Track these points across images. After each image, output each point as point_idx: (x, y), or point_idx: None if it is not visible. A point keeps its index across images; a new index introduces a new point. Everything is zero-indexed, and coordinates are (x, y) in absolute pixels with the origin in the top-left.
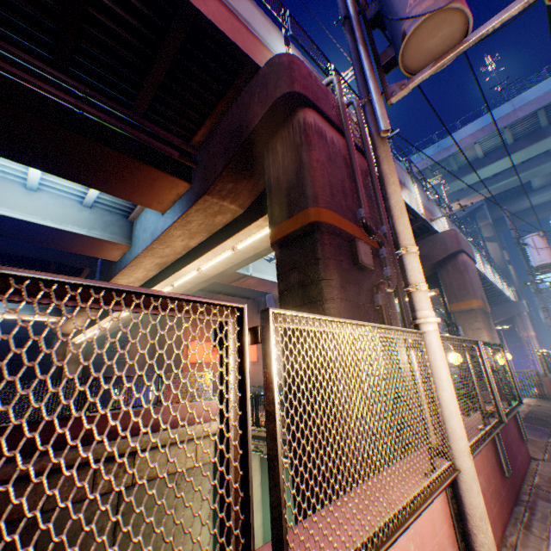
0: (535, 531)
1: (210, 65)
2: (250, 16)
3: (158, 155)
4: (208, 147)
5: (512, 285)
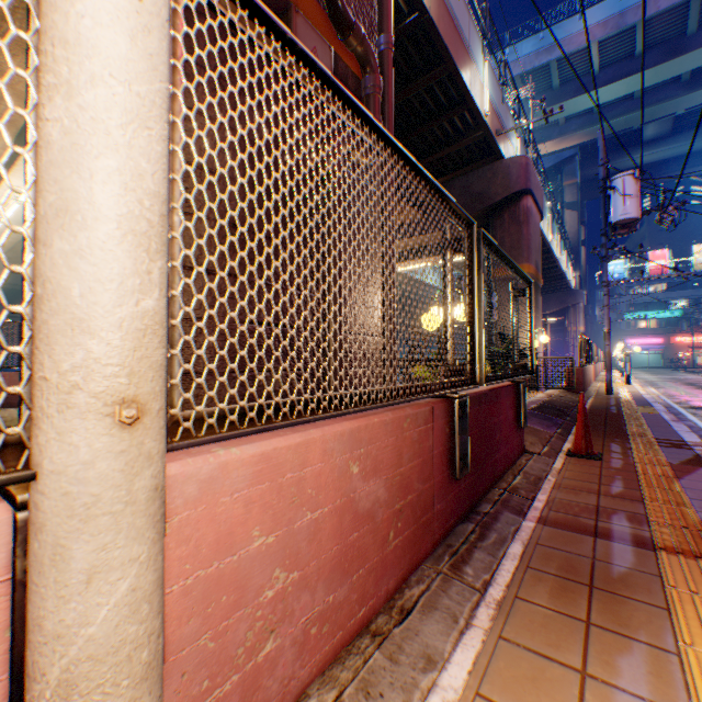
0: (470, 574)
1: None
2: None
3: None
4: None
5: (578, 270)
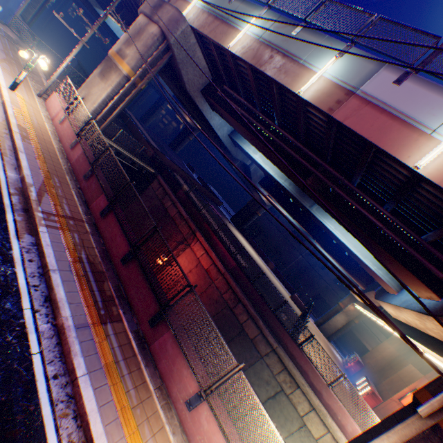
0: None
1: None
2: None
3: (424, 267)
4: None
5: None
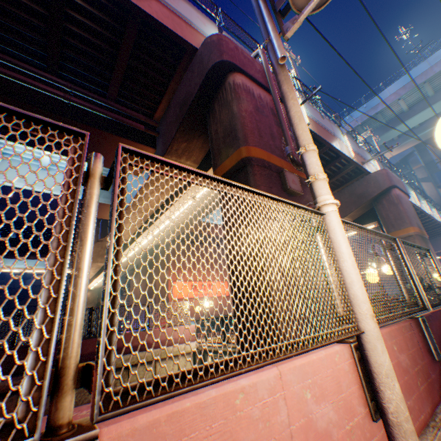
0: None
1: (160, 54)
2: (187, 14)
3: (129, 129)
4: (166, 119)
5: None
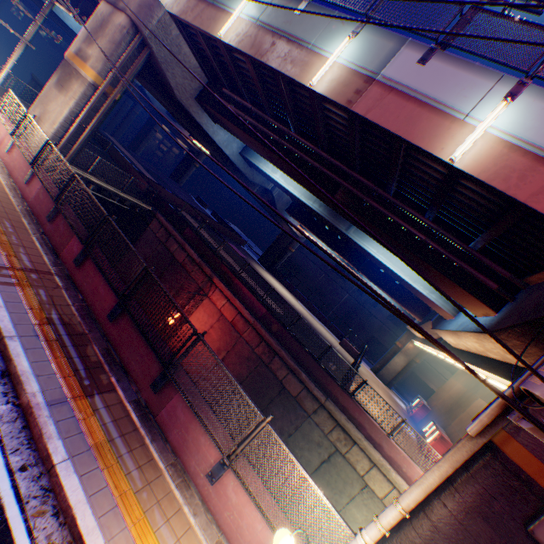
0: None
1: None
2: None
3: (476, 280)
4: (529, 293)
5: None
